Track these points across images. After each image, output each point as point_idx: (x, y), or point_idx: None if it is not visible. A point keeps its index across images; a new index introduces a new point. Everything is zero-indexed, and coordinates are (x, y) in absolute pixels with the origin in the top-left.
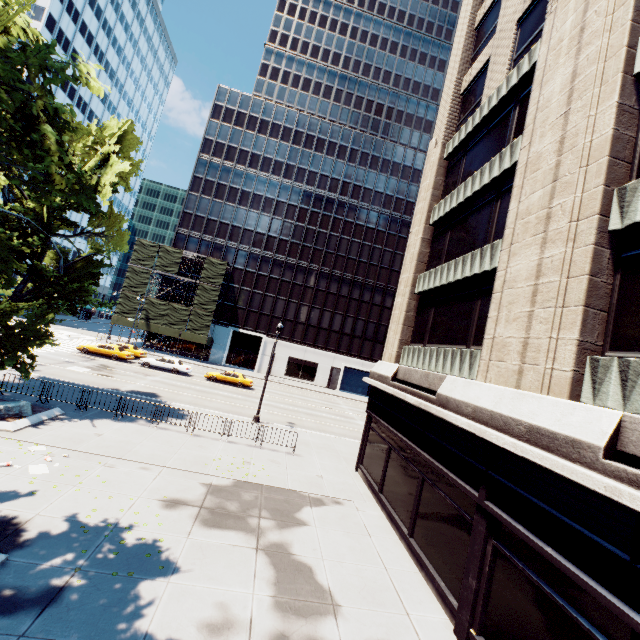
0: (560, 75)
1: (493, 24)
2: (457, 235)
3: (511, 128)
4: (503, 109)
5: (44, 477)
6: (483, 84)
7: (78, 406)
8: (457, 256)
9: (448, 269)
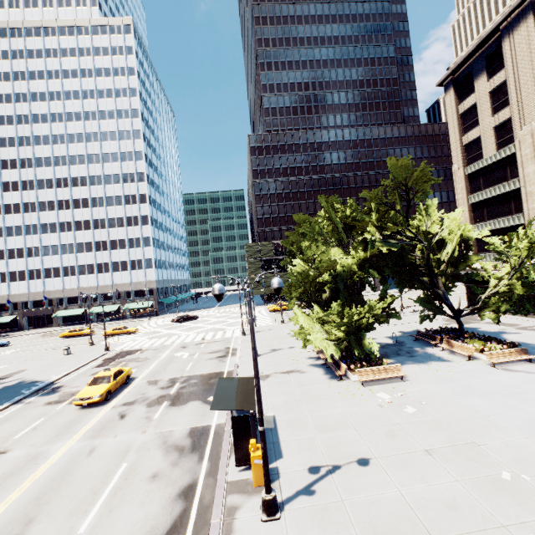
0: (530, 168)
1: (474, 118)
2: (491, 209)
3: (507, 172)
4: (499, 162)
5: (409, 328)
6: (479, 146)
7: None
8: (495, 217)
9: (494, 223)
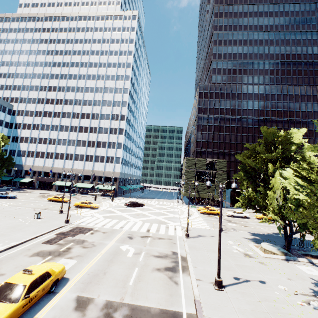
0: None
1: None
2: None
3: None
4: None
5: None
6: None
7: (317, 249)
8: None
9: None
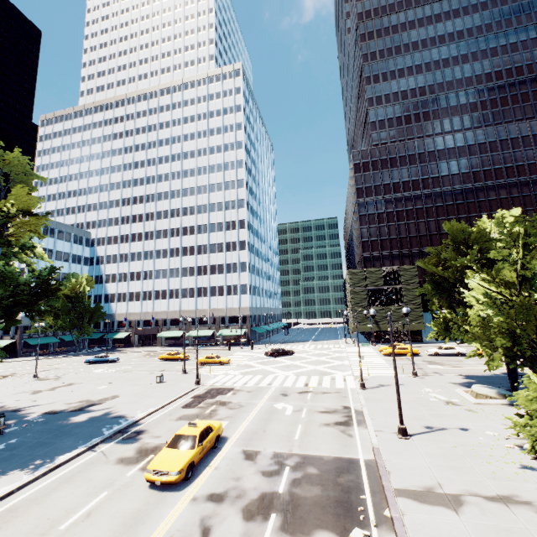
0: None
1: None
2: None
3: None
4: None
5: None
6: None
7: None
8: None
9: None
